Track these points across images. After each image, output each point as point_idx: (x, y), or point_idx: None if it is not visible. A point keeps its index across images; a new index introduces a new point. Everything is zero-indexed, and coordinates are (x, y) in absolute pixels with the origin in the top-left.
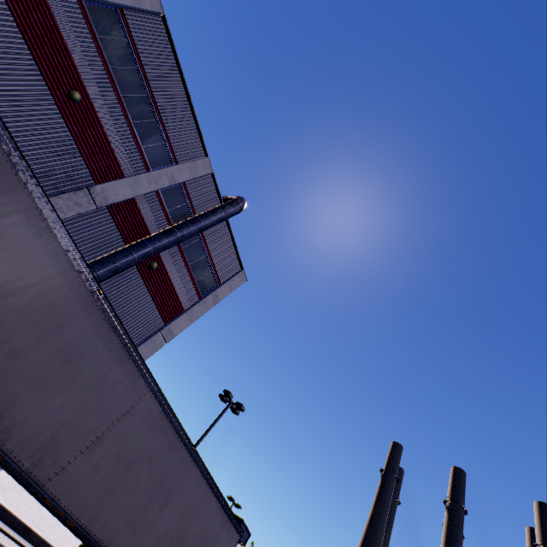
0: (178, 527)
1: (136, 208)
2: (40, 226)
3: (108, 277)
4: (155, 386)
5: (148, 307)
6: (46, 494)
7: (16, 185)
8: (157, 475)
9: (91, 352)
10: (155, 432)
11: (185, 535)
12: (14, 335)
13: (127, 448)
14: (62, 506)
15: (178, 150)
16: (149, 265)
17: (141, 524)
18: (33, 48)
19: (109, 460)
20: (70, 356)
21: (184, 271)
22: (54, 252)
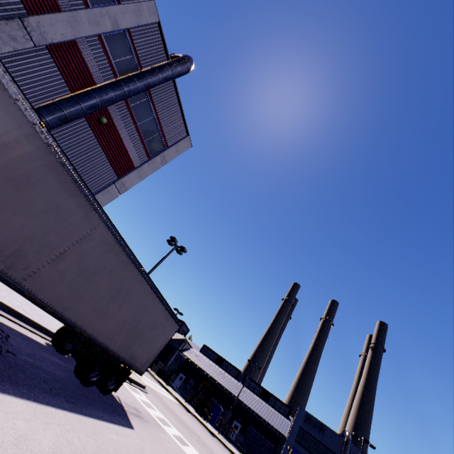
0: (133, 318)
1: (78, 53)
2: None
3: (57, 125)
4: (108, 220)
5: (101, 161)
6: (24, 289)
7: None
8: (115, 285)
9: (42, 183)
10: (111, 255)
11: (139, 323)
12: None
13: (88, 264)
14: (39, 298)
15: None
16: (99, 119)
17: (105, 314)
18: None
19: (74, 271)
20: (22, 184)
21: (133, 130)
22: None
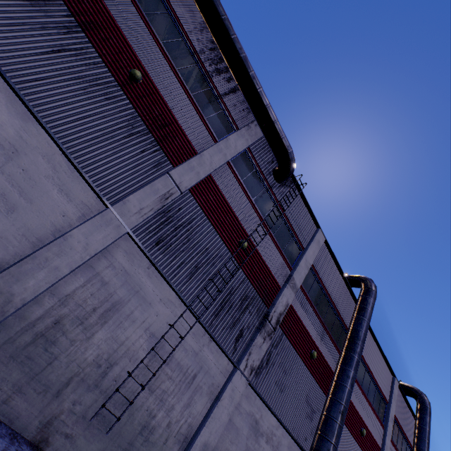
0: None
1: None
2: None
3: None
4: None
5: None
6: None
7: None
8: None
9: None
10: None
11: None
12: None
13: None
14: None
15: (385, 392)
16: None
17: None
18: (349, 427)
19: None
20: None
21: None
22: None
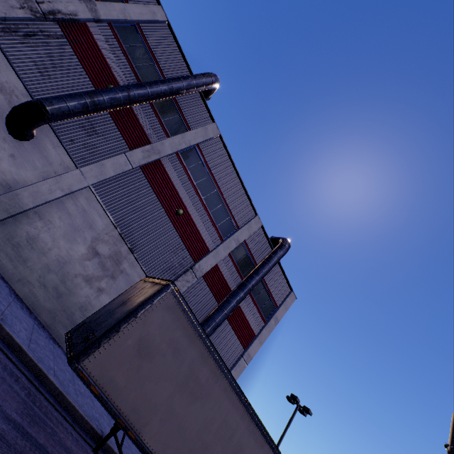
0: None
1: (218, 269)
2: (217, 373)
3: (212, 332)
4: None
5: (232, 339)
6: None
7: (206, 354)
8: None
9: (247, 446)
10: None
11: None
12: (213, 450)
13: None
14: None
15: (238, 218)
16: None
17: None
18: (158, 194)
19: None
20: (238, 453)
21: (251, 305)
22: (224, 386)
